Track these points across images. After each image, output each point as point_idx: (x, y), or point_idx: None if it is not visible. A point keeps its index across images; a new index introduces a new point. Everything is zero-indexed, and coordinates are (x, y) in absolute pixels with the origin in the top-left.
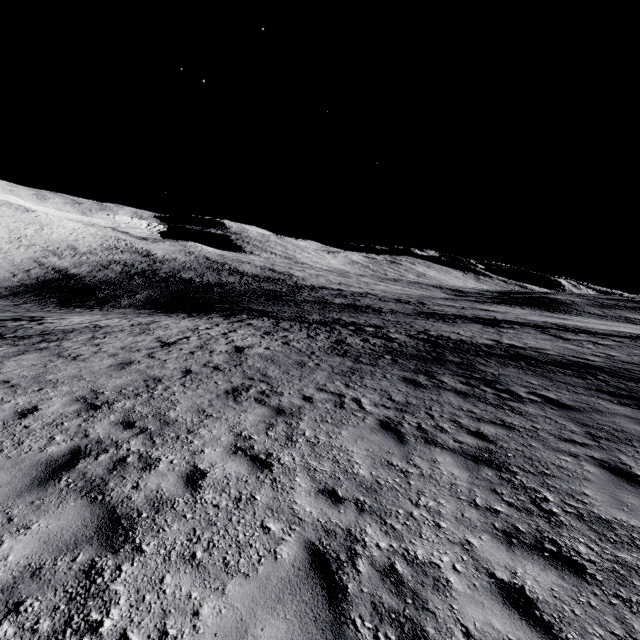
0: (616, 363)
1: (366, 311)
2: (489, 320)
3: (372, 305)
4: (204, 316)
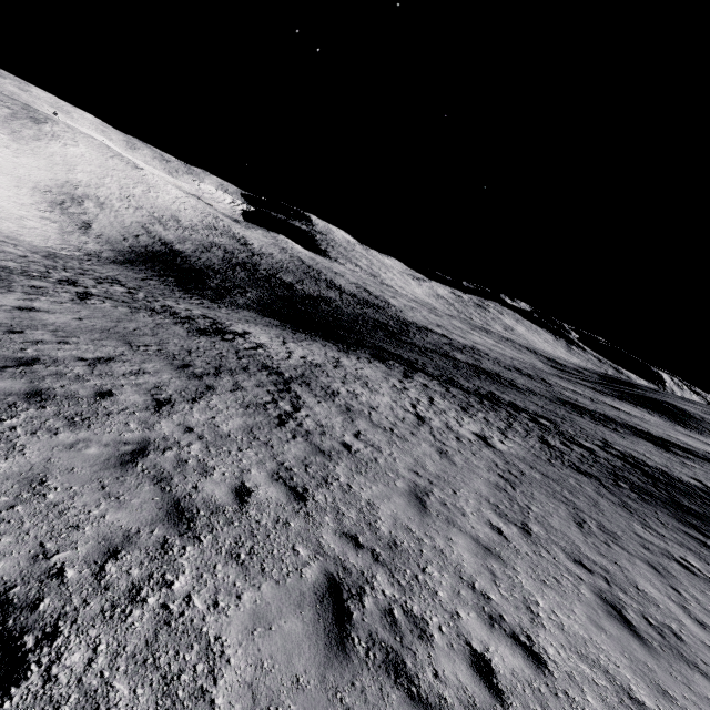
0: None
1: (504, 383)
2: (649, 435)
3: (500, 373)
4: (356, 354)
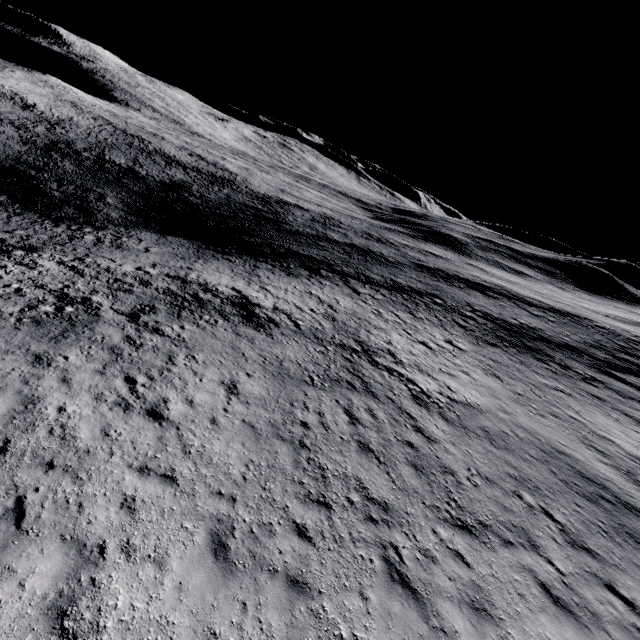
0: (576, 343)
1: (383, 262)
2: (471, 283)
3: (370, 248)
4: (299, 273)
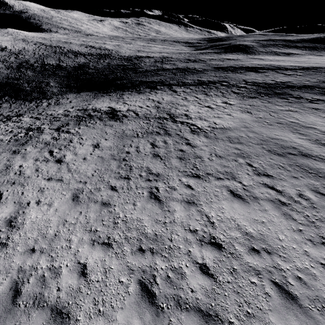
0: (313, 83)
1: (195, 72)
2: (249, 68)
3: (188, 67)
4: (144, 91)
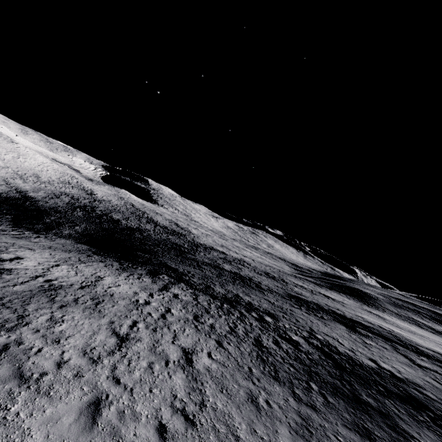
0: None
1: (251, 286)
2: (344, 318)
3: (252, 277)
4: (134, 270)
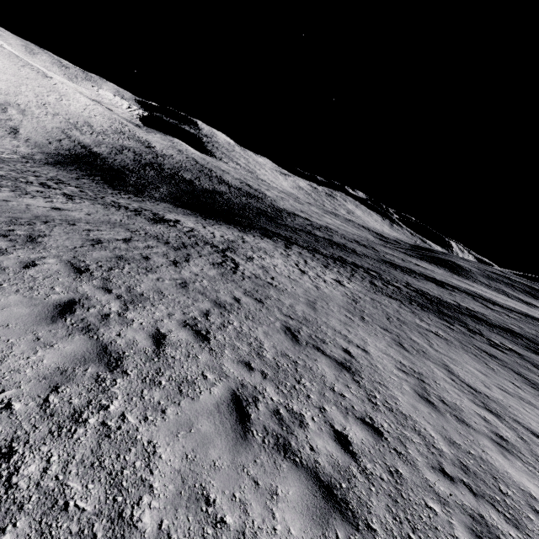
0: (526, 333)
1: (348, 251)
2: (434, 280)
3: (345, 244)
4: (251, 233)
